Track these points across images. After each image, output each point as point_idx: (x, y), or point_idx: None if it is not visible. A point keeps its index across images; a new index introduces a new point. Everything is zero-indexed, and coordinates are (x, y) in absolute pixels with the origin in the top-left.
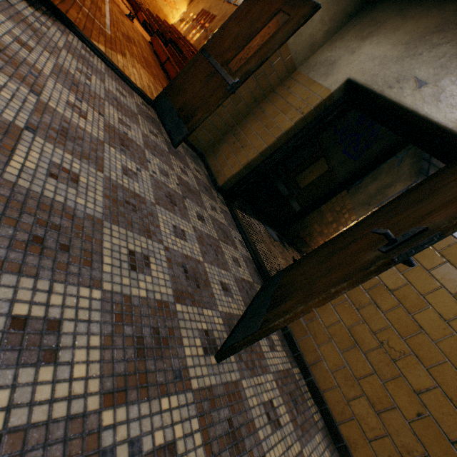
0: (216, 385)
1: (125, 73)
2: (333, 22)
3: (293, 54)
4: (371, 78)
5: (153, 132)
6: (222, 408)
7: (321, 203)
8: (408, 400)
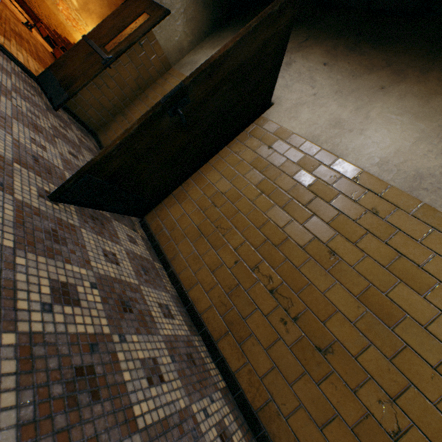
0: (46, 213)
1: (2, 45)
2: (194, 36)
3: (167, 54)
4: None
5: (29, 91)
6: (49, 223)
7: None
8: (230, 257)
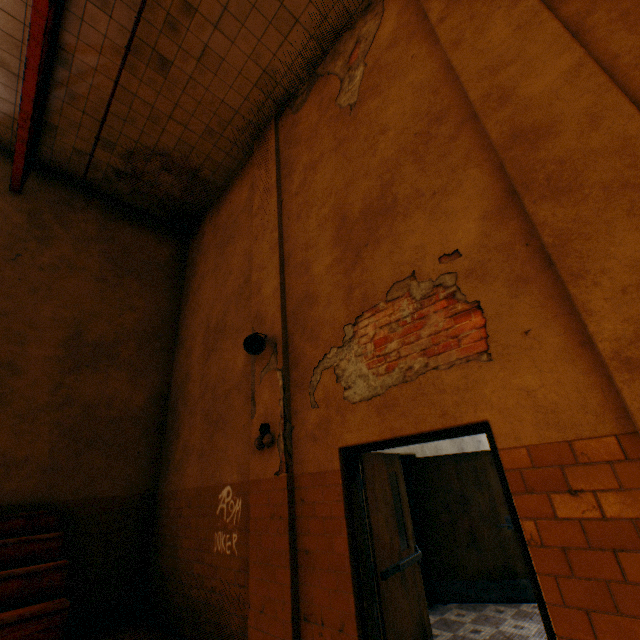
0: None
1: None
2: None
3: None
4: None
5: None
6: None
7: None
8: None
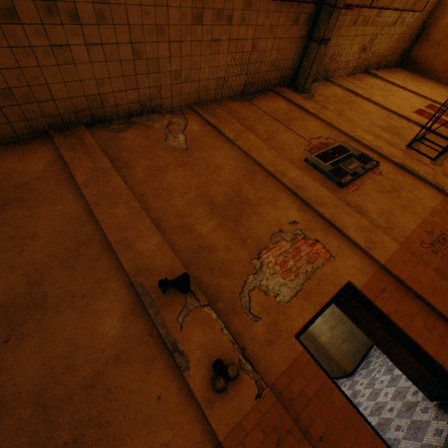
0: None
1: None
2: None
3: None
4: None
5: None
6: None
7: None
8: None
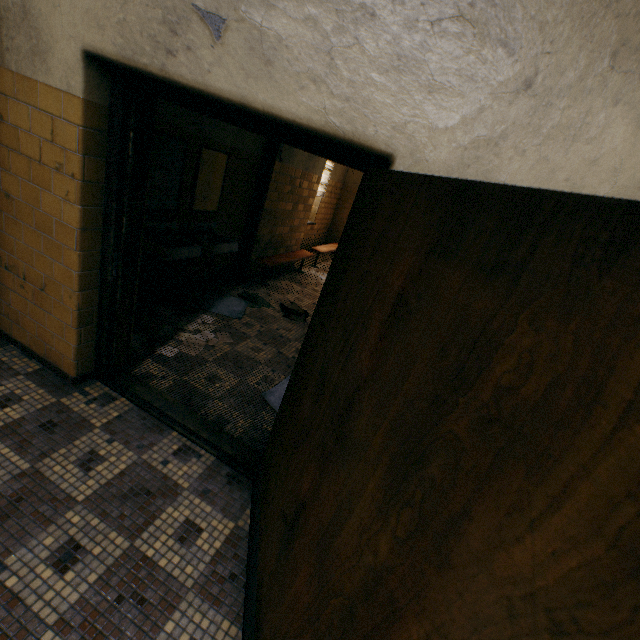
0: None
1: None
2: None
3: None
4: (123, 37)
5: None
6: None
7: (261, 203)
8: None
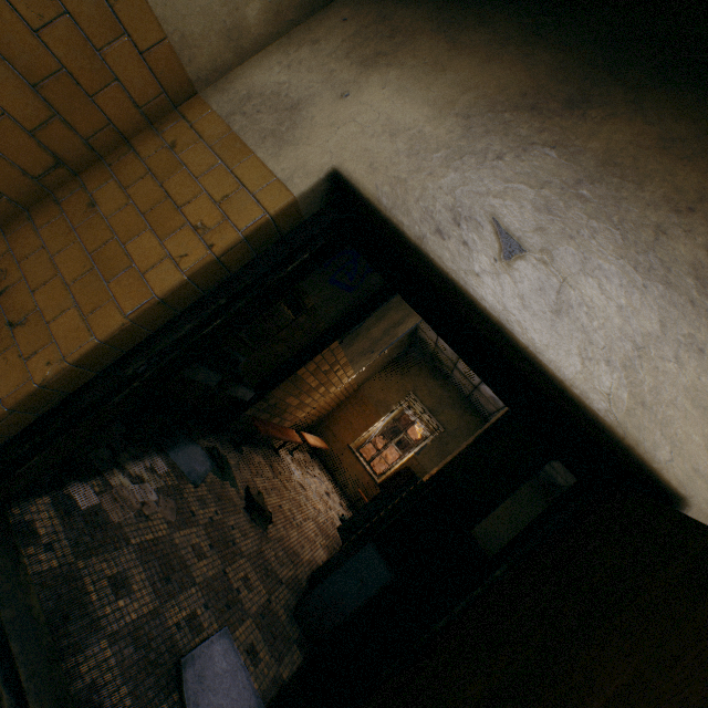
0: None
1: None
2: None
3: (177, 41)
4: (393, 189)
5: None
6: None
7: (298, 366)
8: None
